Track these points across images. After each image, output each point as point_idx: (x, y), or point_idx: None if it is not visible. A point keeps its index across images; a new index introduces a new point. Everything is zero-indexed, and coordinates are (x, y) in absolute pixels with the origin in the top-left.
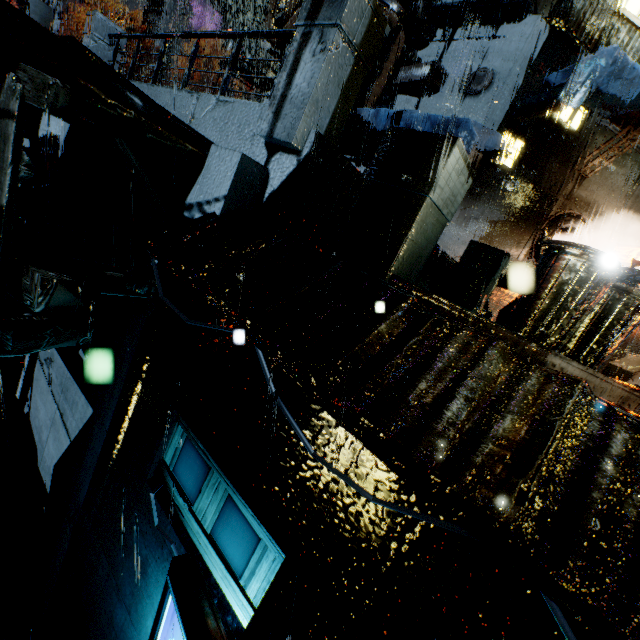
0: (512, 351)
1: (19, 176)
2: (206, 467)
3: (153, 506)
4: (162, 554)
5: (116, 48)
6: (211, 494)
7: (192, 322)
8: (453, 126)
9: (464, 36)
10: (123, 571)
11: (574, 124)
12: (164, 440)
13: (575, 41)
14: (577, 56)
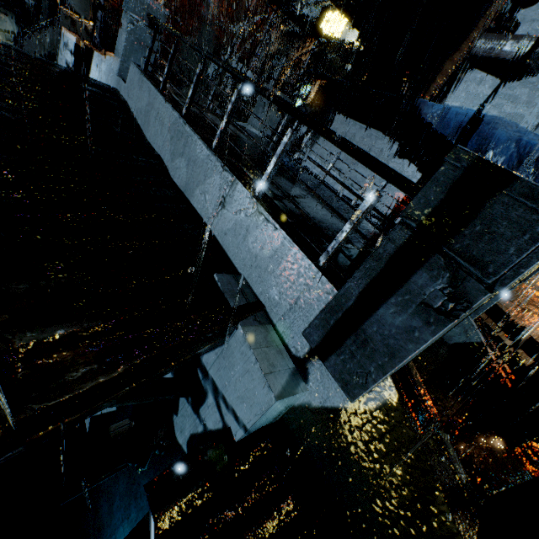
0: None
1: None
2: None
3: None
4: None
5: (153, 36)
6: None
7: None
8: None
9: None
10: None
11: None
12: None
13: None
14: None
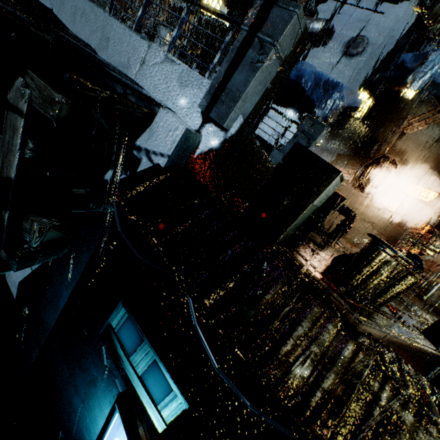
0: (341, 326)
1: (24, 157)
2: (141, 338)
3: (104, 354)
4: (108, 379)
5: None
6: (143, 355)
7: (142, 260)
8: (330, 86)
9: (355, 2)
10: (79, 379)
11: (410, 94)
12: (112, 314)
13: (430, 32)
14: (428, 44)
